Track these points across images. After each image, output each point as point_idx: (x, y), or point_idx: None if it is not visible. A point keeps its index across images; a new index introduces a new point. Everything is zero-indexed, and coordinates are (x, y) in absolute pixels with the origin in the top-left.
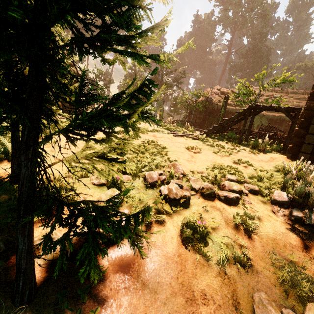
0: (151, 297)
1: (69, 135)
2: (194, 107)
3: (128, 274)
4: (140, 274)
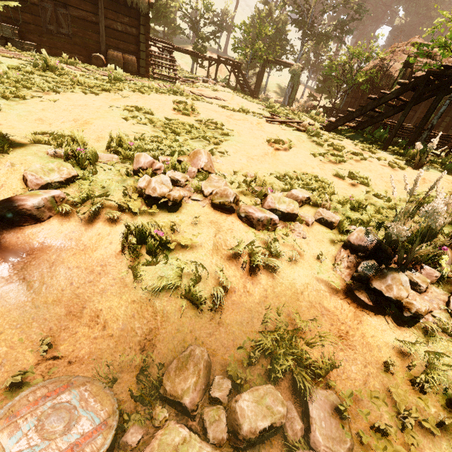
0: (21, 294)
1: (90, 96)
2: (352, 81)
3: (9, 261)
4: (27, 267)
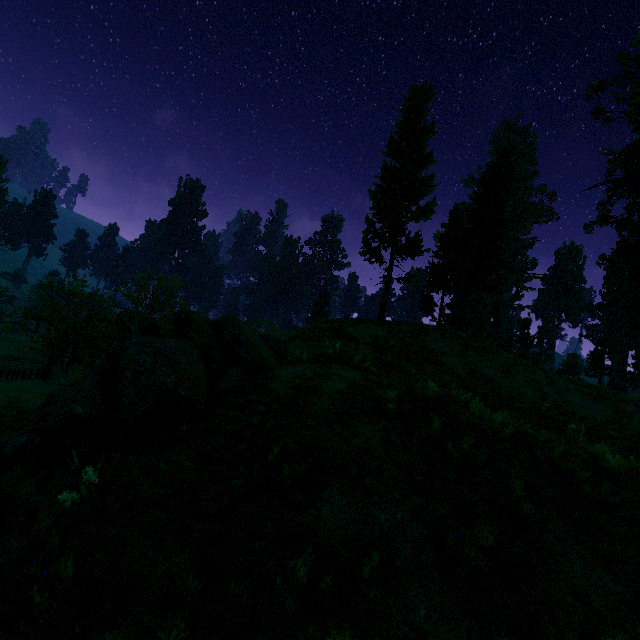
0: None
1: None
2: None
3: None
4: None
